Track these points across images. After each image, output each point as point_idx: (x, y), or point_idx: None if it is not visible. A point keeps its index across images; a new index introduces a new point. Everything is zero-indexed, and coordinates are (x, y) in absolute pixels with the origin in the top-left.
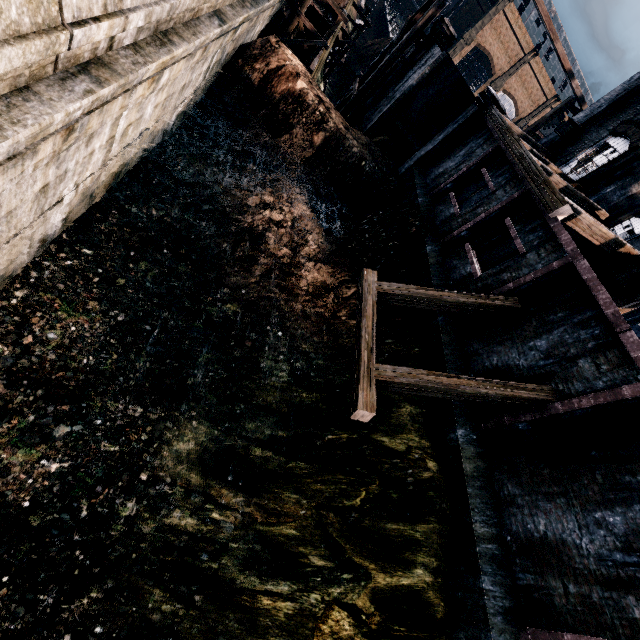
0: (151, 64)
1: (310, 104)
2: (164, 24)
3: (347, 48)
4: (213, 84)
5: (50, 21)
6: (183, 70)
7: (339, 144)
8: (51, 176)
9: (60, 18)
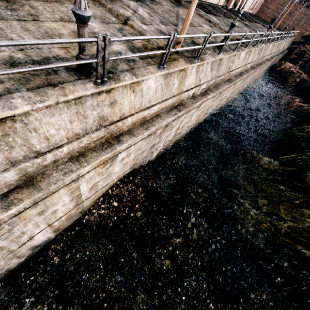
0: (272, 60)
1: (296, 71)
2: (272, 56)
3: (308, 62)
4: (265, 73)
5: (270, 53)
6: (269, 65)
7: (306, 80)
8: (255, 75)
9: (271, 53)
